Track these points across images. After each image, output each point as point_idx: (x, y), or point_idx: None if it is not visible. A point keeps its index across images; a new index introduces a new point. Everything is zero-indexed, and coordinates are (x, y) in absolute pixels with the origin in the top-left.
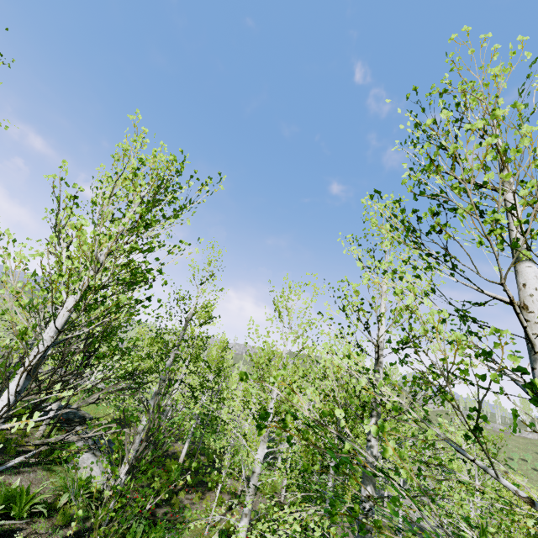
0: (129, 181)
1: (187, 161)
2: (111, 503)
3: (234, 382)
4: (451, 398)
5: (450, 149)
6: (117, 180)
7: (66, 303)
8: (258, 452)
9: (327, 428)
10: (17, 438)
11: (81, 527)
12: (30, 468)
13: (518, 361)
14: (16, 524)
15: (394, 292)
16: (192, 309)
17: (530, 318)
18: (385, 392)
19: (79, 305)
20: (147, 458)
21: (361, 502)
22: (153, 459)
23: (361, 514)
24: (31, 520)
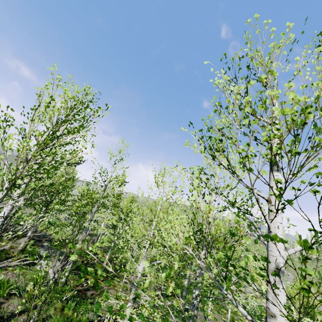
0: (43, 111)
1: (87, 96)
2: (43, 296)
3: (139, 220)
4: (214, 257)
5: (226, 101)
6: (35, 110)
7: (5, 184)
8: (140, 265)
9: (123, 279)
10: (6, 250)
11: (25, 308)
12: (13, 267)
13: (248, 240)
14: (0, 300)
15: (189, 189)
16: (109, 179)
17: (271, 209)
18: (185, 247)
19: (3, 189)
20: (66, 270)
21: (192, 299)
22: (88, 263)
23: (191, 306)
24: (10, 298)
